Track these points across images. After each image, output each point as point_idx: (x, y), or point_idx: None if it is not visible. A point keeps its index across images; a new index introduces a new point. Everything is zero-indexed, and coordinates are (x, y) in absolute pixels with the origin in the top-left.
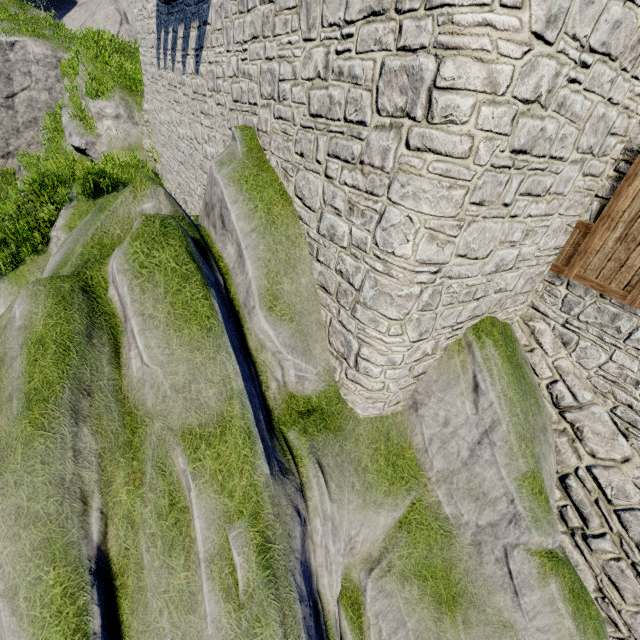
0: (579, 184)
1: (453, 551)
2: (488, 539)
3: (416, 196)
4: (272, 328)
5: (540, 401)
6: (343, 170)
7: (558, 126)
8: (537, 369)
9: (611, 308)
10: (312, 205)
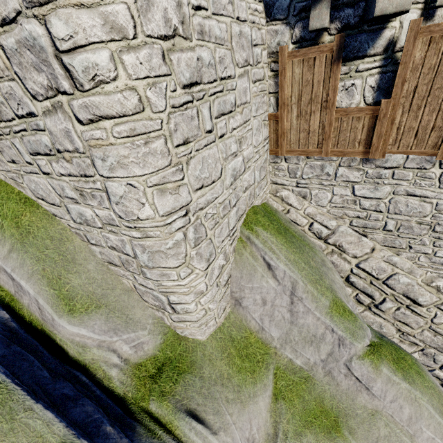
0: (254, 90)
1: (317, 388)
2: (333, 365)
3: (122, 164)
4: (82, 327)
5: (311, 244)
6: (51, 163)
7: (211, 52)
8: (298, 222)
9: (317, 163)
10: (54, 201)
